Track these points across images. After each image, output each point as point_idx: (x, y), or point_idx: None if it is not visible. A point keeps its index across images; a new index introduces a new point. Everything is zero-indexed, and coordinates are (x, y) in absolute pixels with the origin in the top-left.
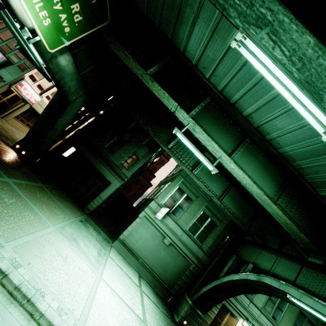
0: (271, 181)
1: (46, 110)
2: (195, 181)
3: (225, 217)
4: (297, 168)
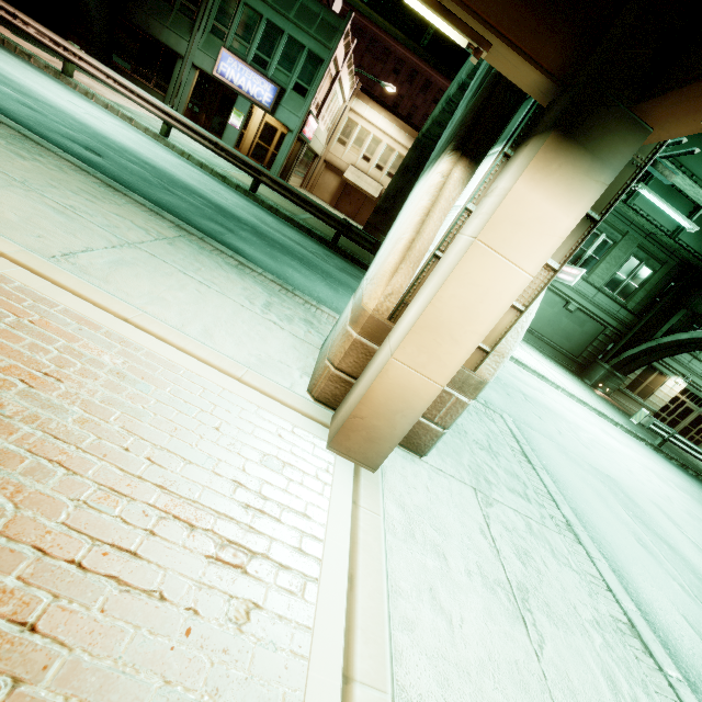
0: None
1: (399, 178)
2: (628, 215)
3: (673, 255)
4: None
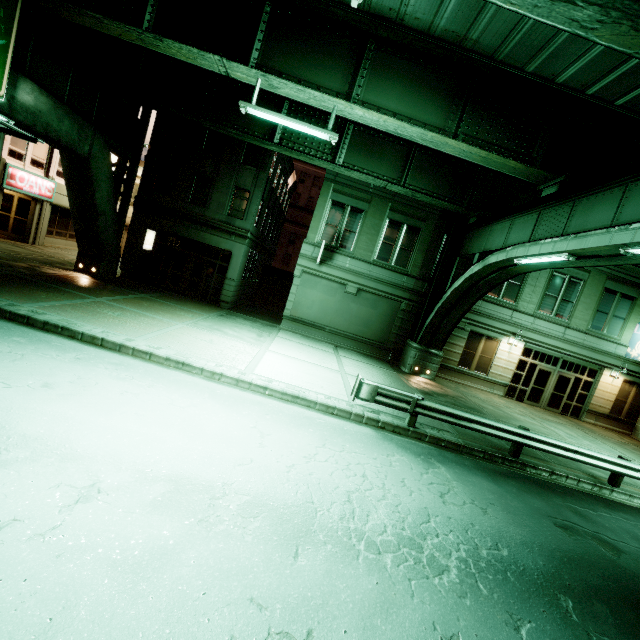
0: (439, 100)
1: (71, 193)
2: (349, 176)
3: (430, 209)
4: (469, 46)
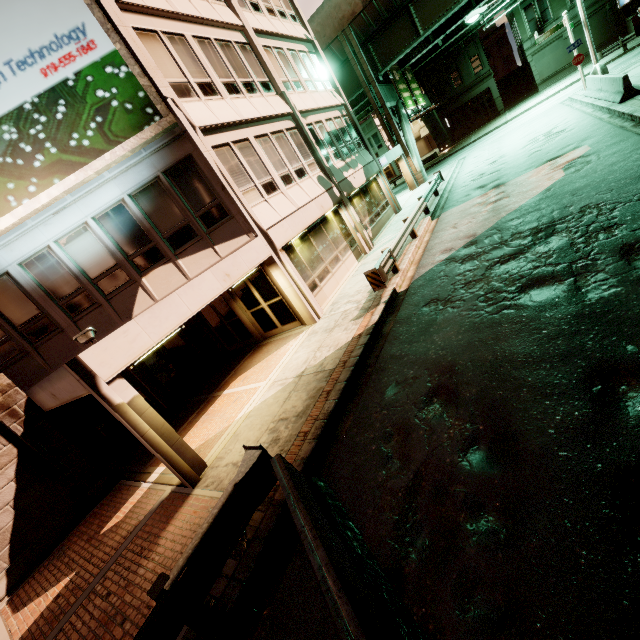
0: None
1: (427, 125)
2: None
3: None
4: None
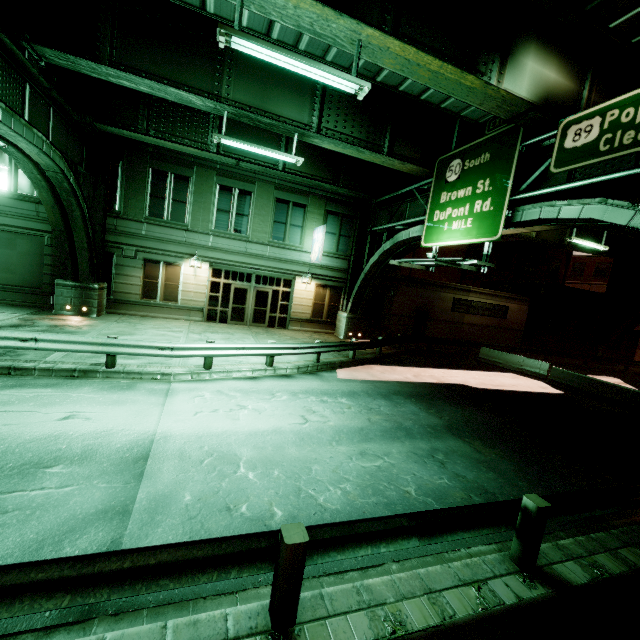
0: None
1: None
2: None
3: None
4: None
